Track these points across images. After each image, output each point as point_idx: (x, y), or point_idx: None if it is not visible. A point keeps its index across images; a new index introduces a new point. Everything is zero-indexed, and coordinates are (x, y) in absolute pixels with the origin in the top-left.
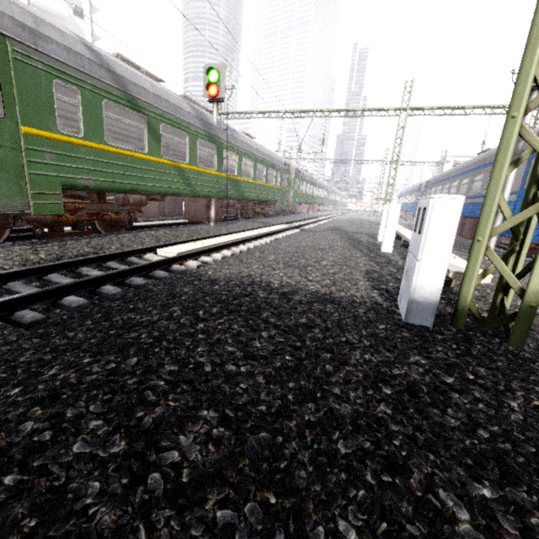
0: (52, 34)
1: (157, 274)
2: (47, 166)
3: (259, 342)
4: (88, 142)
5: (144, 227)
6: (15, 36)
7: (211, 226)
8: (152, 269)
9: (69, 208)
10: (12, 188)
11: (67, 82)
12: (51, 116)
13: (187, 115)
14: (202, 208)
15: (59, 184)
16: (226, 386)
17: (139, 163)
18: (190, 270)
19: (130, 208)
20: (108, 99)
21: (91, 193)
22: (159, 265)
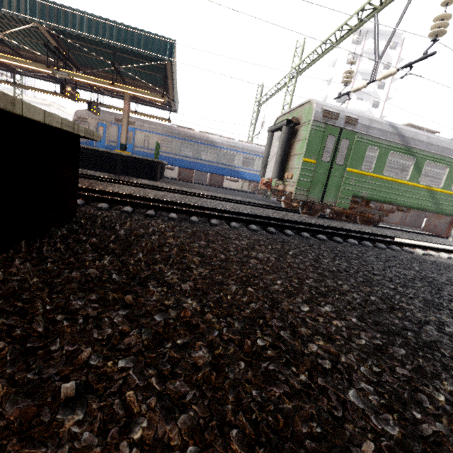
0: (376, 126)
1: (393, 247)
2: (350, 185)
3: (451, 276)
4: (373, 174)
5: (385, 228)
6: (360, 131)
7: (449, 240)
8: (390, 244)
9: (349, 207)
10: (333, 194)
11: (374, 146)
12: (361, 163)
13: (452, 153)
14: (444, 224)
15: (351, 194)
16: (423, 272)
17: (399, 186)
18: (416, 254)
19: (381, 213)
20: (393, 151)
21: (363, 200)
22: (395, 244)
